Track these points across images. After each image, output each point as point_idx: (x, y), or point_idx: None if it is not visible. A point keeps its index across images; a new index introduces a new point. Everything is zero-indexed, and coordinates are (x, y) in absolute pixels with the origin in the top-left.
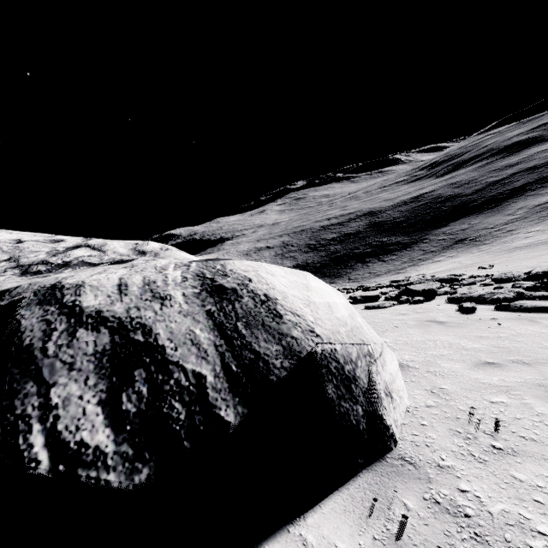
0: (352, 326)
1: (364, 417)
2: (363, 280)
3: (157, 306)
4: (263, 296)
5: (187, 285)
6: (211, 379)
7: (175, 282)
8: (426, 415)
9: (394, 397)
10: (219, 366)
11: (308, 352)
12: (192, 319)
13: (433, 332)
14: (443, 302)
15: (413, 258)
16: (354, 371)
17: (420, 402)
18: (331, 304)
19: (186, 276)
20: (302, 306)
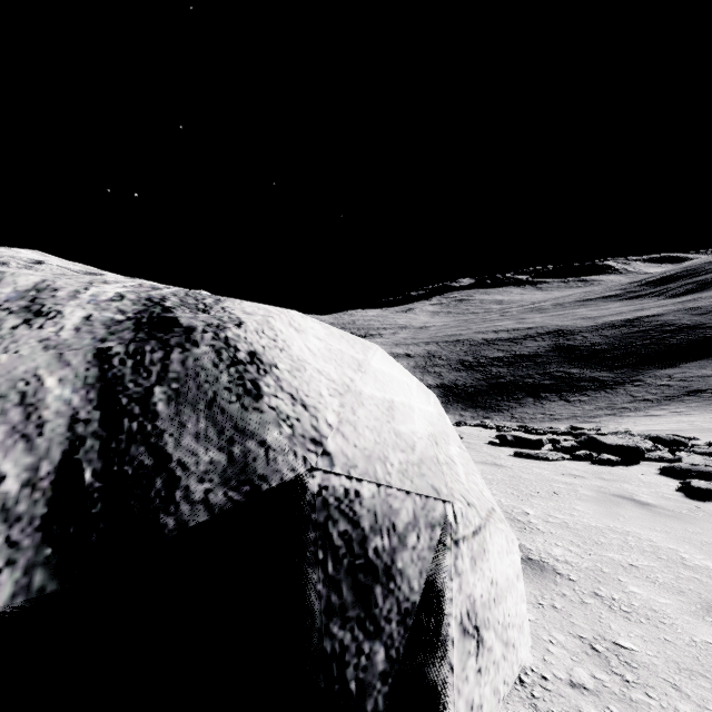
0: (424, 456)
1: (386, 678)
2: (532, 422)
3: (13, 323)
4: (244, 354)
5: (112, 307)
6: (11, 487)
7: (94, 297)
8: (564, 711)
9: (487, 642)
10: (54, 462)
11: (284, 482)
12: (54, 356)
13: (624, 517)
14: (652, 472)
15: (615, 404)
16: (394, 554)
17: (558, 668)
18: (397, 405)
19: (124, 295)
20: (326, 393)
